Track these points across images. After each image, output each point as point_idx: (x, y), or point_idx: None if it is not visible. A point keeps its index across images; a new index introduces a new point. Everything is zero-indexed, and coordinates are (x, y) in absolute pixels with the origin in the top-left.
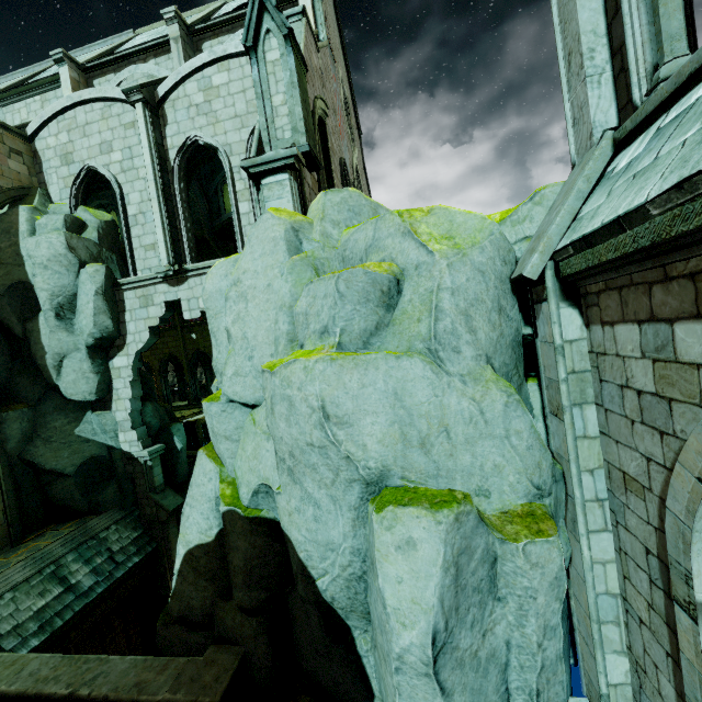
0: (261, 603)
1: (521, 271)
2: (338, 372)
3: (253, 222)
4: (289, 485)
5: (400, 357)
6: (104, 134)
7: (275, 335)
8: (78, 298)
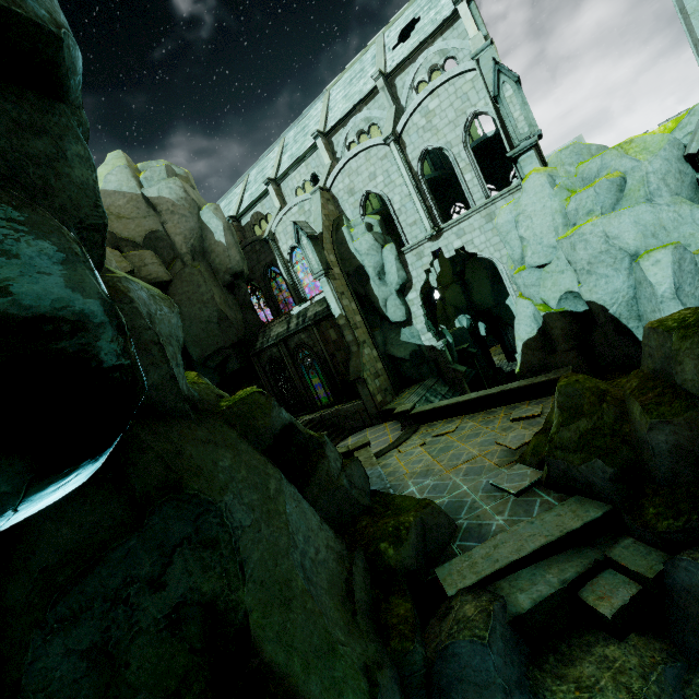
0: (574, 346)
1: (688, 152)
2: (608, 221)
3: (476, 183)
4: (587, 279)
5: (634, 207)
6: (369, 169)
7: (554, 227)
8: (385, 266)
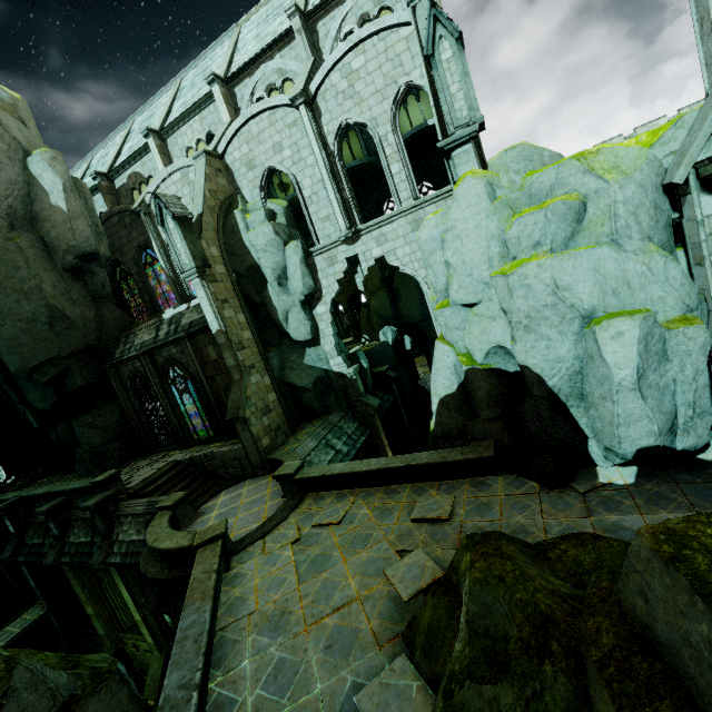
0: (500, 415)
1: (671, 180)
2: (560, 263)
3: (404, 178)
4: (523, 336)
5: (595, 248)
6: (274, 137)
7: (488, 256)
8: (288, 269)
